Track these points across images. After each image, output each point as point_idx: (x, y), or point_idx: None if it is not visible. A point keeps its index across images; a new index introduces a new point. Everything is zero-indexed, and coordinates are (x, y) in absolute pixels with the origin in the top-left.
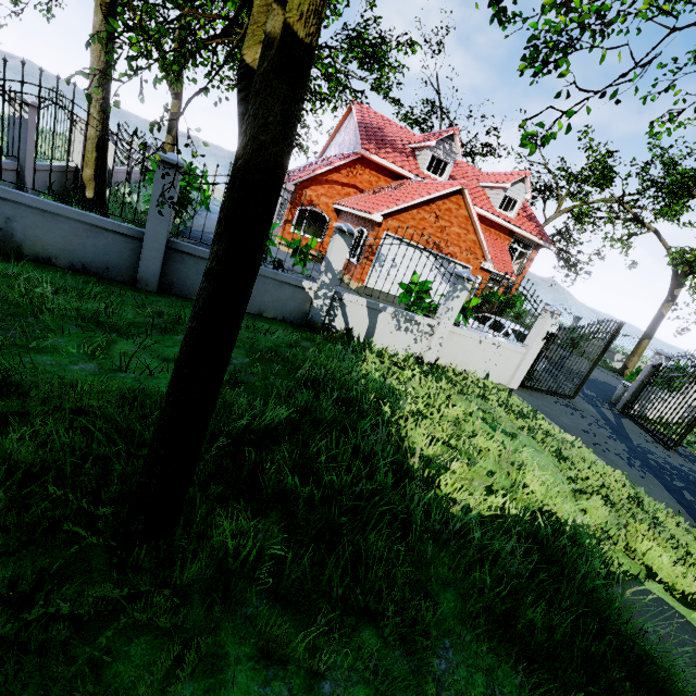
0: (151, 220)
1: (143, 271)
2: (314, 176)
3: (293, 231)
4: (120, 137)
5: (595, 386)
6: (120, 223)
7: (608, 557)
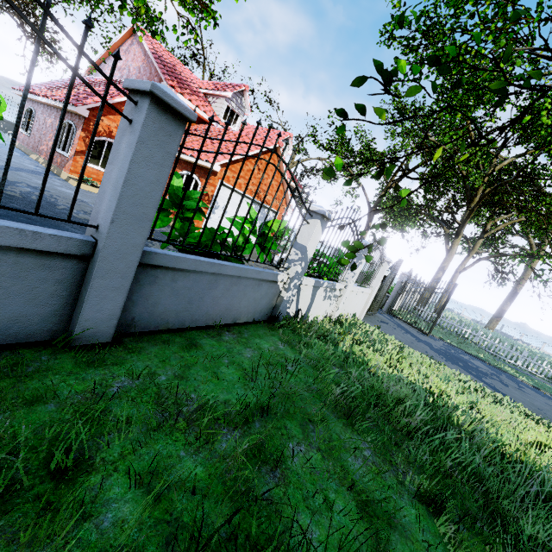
0: (119, 219)
1: (87, 318)
2: (112, 103)
3: (88, 164)
4: (50, 14)
5: None
6: (32, 227)
7: None
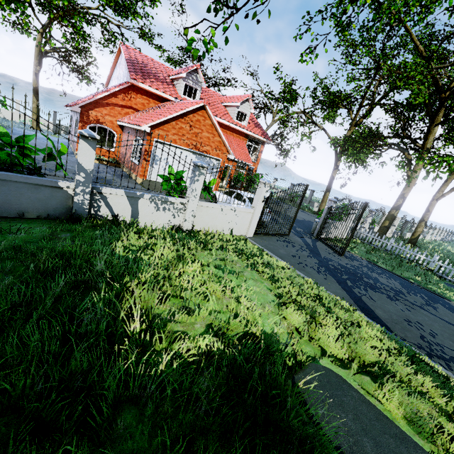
0: None
1: None
2: (96, 100)
3: None
4: None
5: (303, 224)
6: None
7: (298, 349)
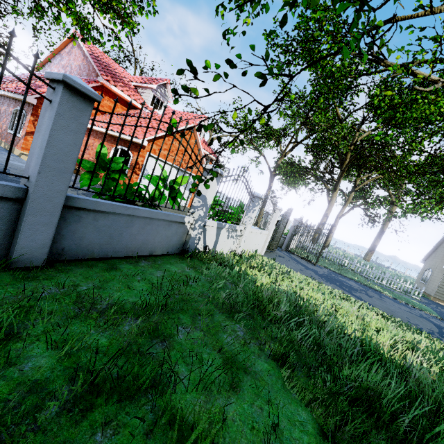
0: (44, 171)
1: (22, 246)
2: None
3: None
4: None
5: None
6: None
7: None
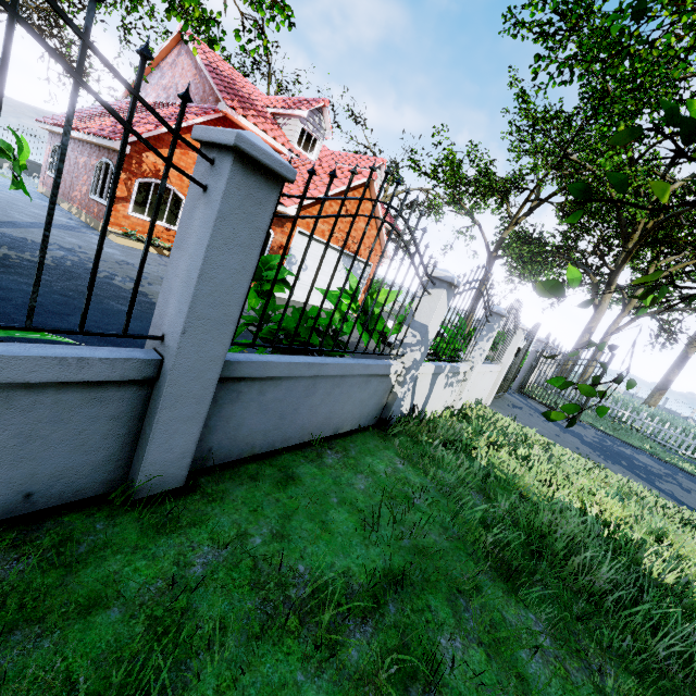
0: (192, 327)
1: (152, 462)
2: (159, 134)
3: (131, 213)
4: (91, 44)
5: None
6: (76, 351)
7: None
